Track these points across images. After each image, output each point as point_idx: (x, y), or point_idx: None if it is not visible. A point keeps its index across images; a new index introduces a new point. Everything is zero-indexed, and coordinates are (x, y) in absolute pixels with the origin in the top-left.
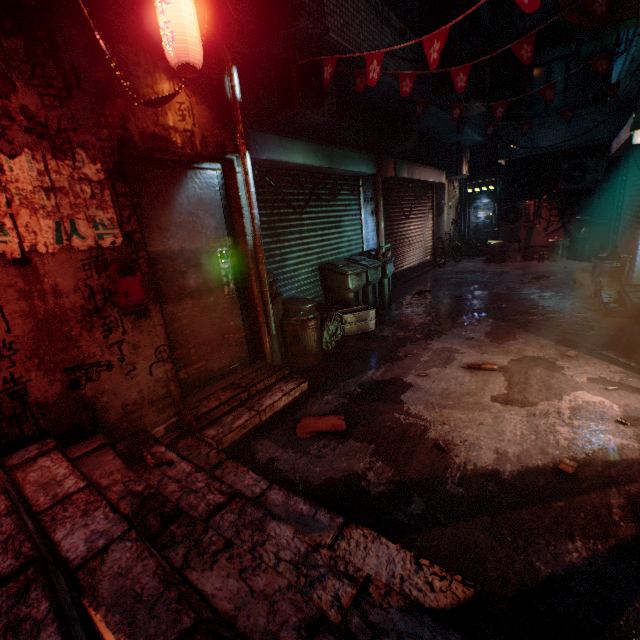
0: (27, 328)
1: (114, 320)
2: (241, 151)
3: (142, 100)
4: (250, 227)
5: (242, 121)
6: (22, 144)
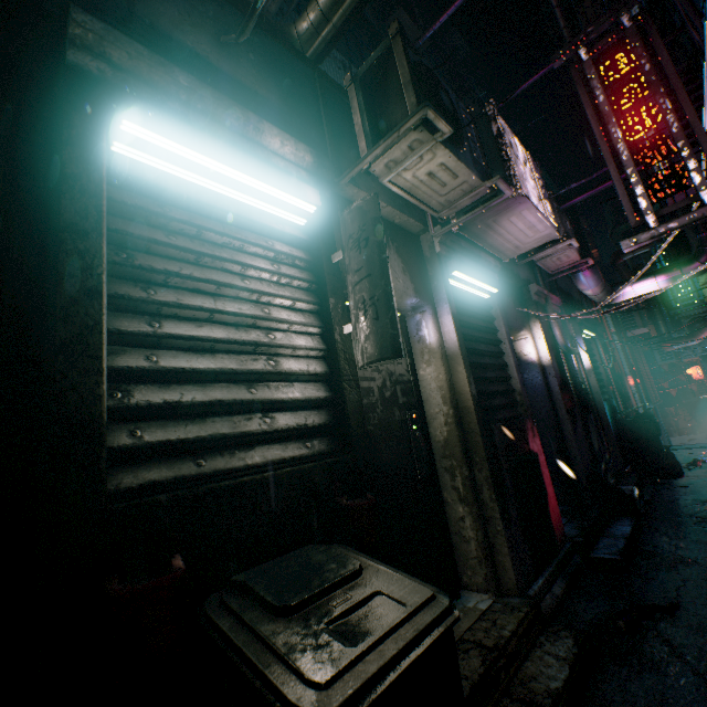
0: None
1: None
2: None
3: None
4: None
5: None
6: None
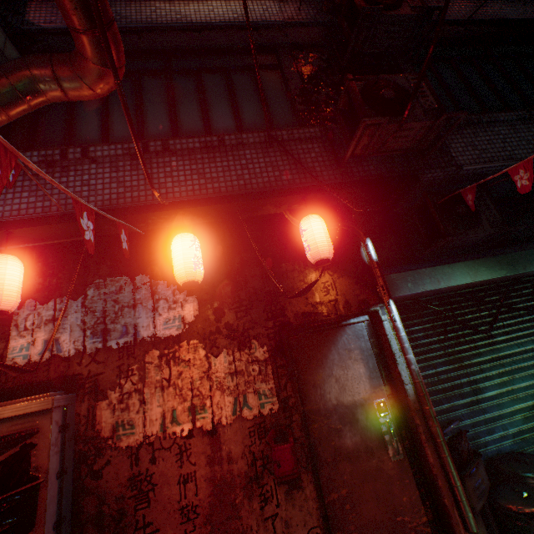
0: (207, 491)
1: (269, 488)
2: (383, 300)
3: (296, 291)
4: (406, 373)
5: (380, 275)
6: (223, 346)
